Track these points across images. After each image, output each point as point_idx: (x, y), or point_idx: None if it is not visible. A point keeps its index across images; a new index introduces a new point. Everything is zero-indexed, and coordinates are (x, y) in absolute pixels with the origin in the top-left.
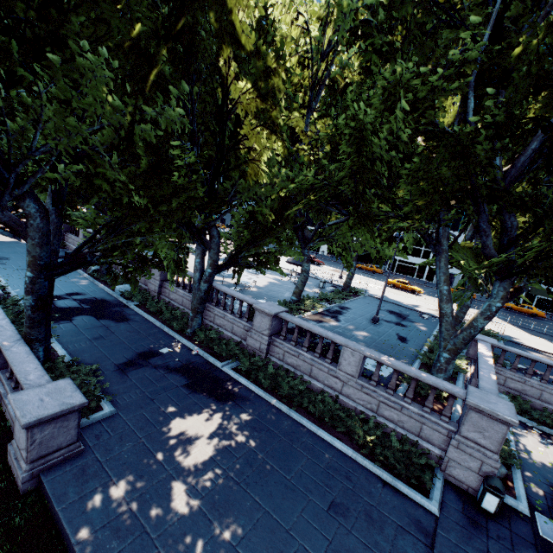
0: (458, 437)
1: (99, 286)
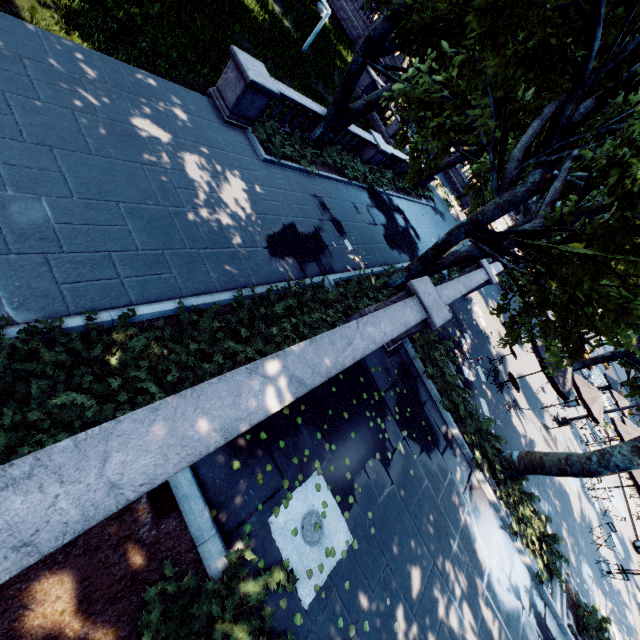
0: None
1: None
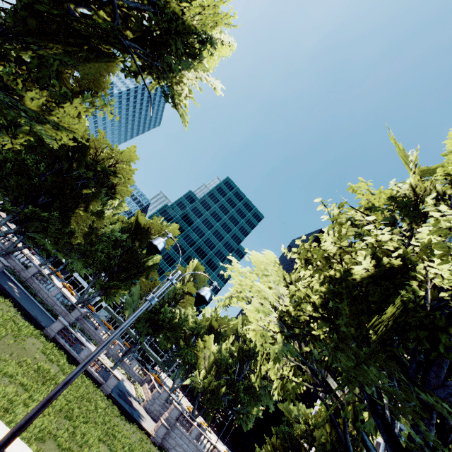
0: (70, 314)
1: None
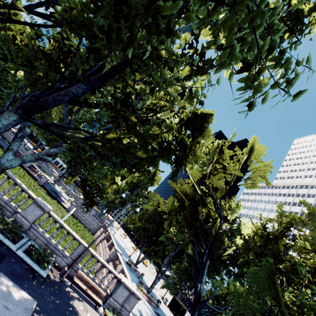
0: (27, 152)
1: None
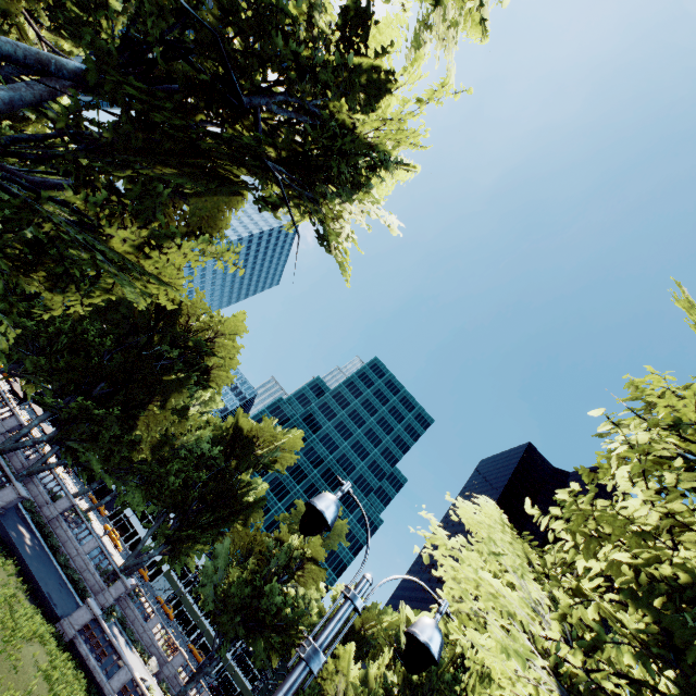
0: (107, 590)
1: None
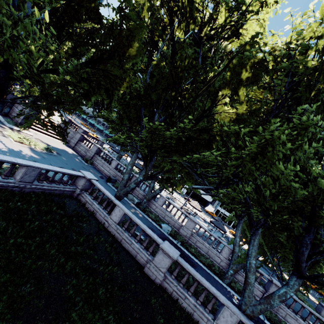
0: None
1: (149, 219)
